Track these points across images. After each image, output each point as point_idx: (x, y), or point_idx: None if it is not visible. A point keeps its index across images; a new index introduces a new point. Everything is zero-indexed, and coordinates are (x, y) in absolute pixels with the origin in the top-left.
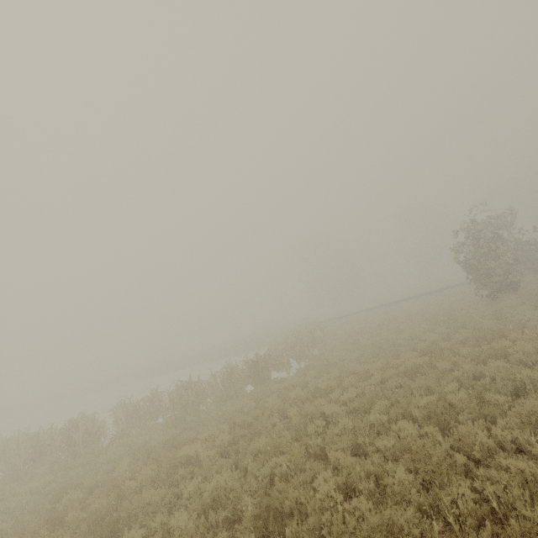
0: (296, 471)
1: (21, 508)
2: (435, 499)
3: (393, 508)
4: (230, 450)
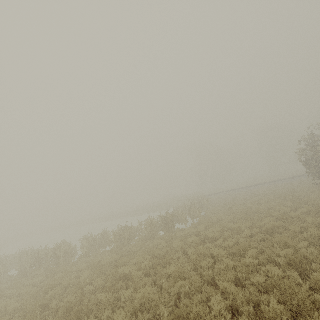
0: (195, 292)
1: (26, 295)
2: None
3: None
4: (151, 272)
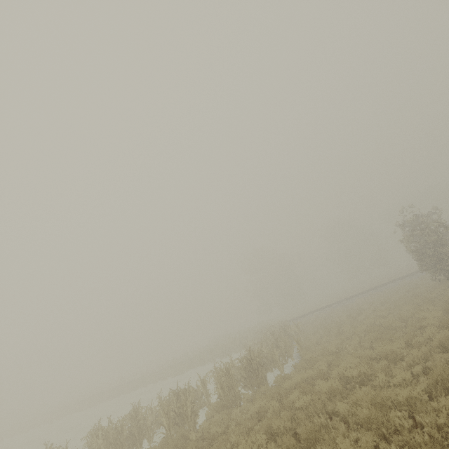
0: None
1: None
2: None
3: None
4: None
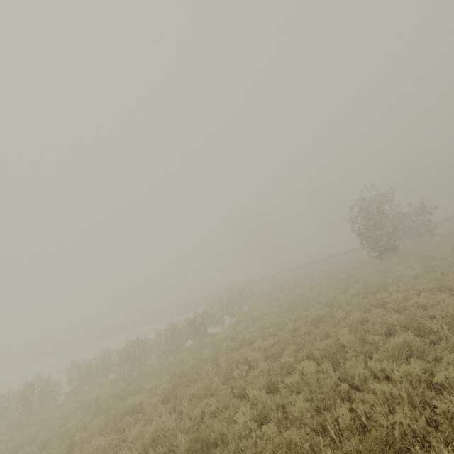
0: (222, 409)
1: None
2: (323, 420)
3: (291, 429)
4: (170, 396)
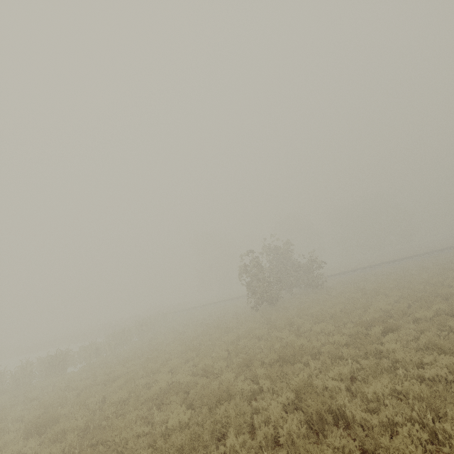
0: None
1: None
2: None
3: None
4: None
